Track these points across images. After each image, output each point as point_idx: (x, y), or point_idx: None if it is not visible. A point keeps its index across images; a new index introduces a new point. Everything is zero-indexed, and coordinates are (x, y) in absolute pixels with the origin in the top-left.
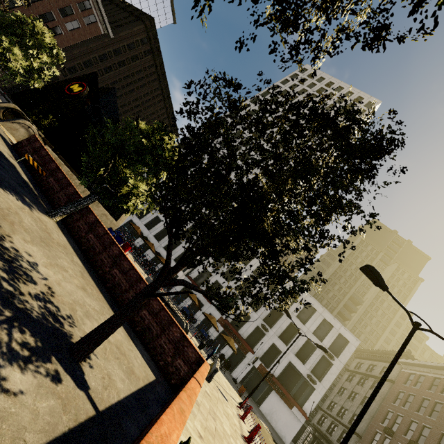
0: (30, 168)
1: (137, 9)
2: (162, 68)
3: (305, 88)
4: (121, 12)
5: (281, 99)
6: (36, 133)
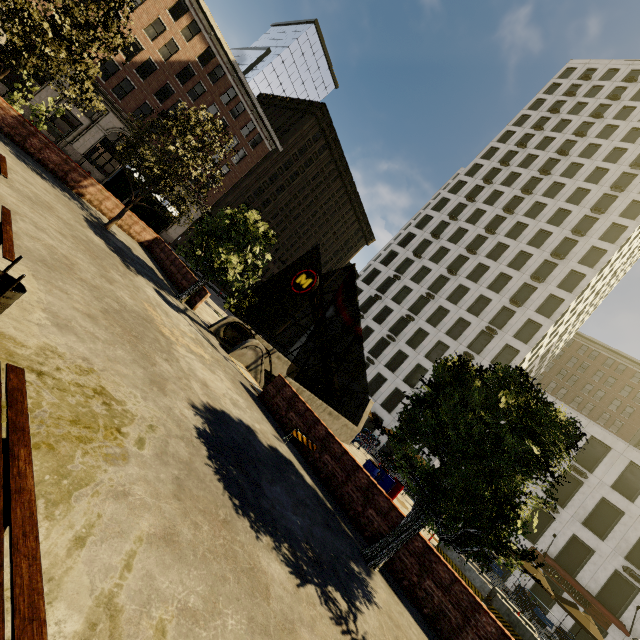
0: (292, 438)
1: (302, 101)
2: (343, 160)
3: (581, 101)
4: (283, 113)
5: (538, 136)
6: (262, 349)
